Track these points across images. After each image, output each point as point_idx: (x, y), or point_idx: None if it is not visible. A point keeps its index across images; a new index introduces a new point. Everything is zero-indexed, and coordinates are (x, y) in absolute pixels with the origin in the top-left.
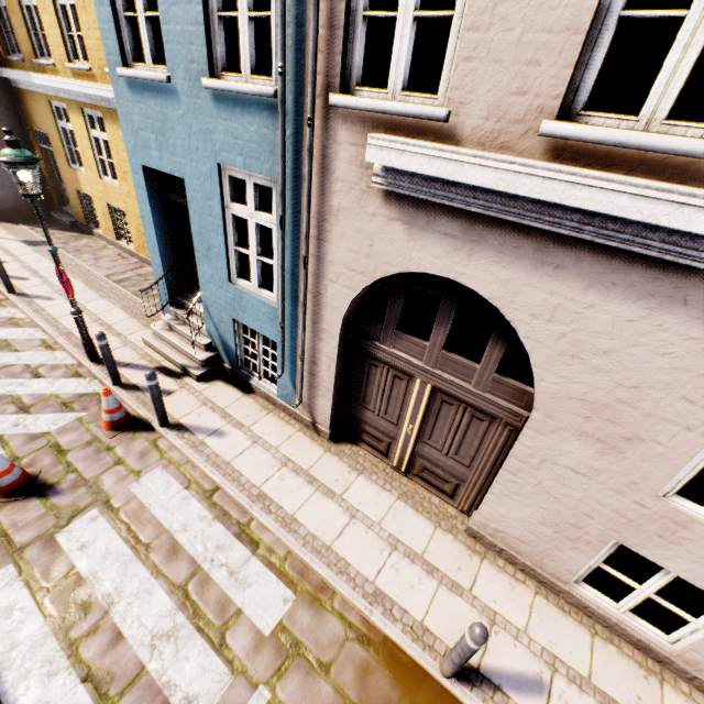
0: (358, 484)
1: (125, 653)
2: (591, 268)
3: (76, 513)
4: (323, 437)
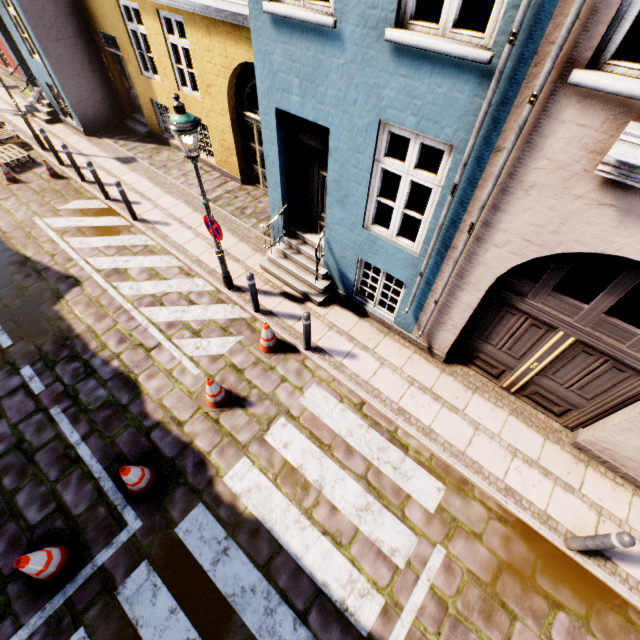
0: (474, 401)
1: (343, 519)
2: None
3: (270, 420)
4: (437, 359)
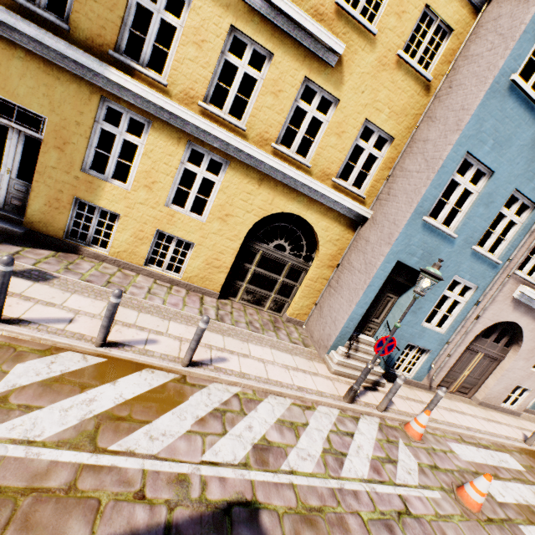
0: (457, 404)
1: None
2: None
3: None
4: (432, 390)
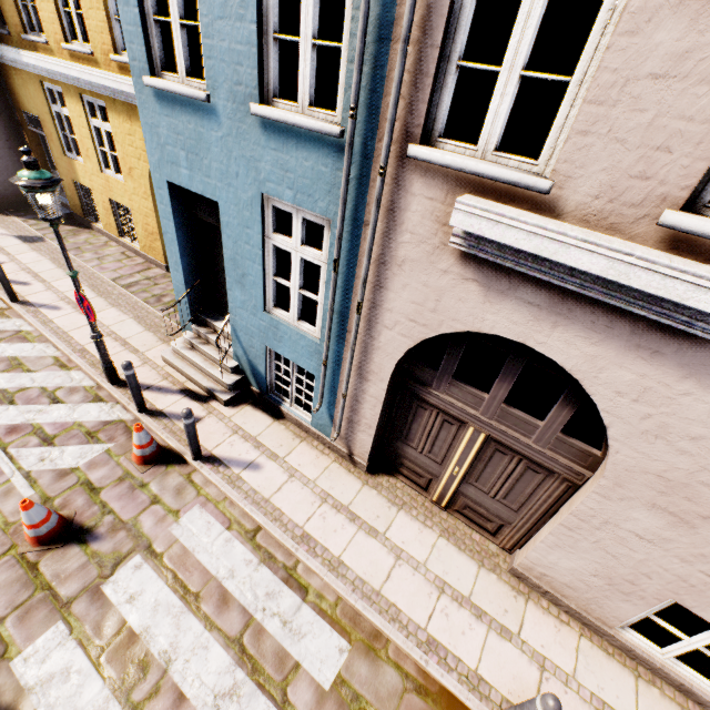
0: (399, 521)
1: None
2: (693, 359)
3: (119, 560)
4: (360, 468)
